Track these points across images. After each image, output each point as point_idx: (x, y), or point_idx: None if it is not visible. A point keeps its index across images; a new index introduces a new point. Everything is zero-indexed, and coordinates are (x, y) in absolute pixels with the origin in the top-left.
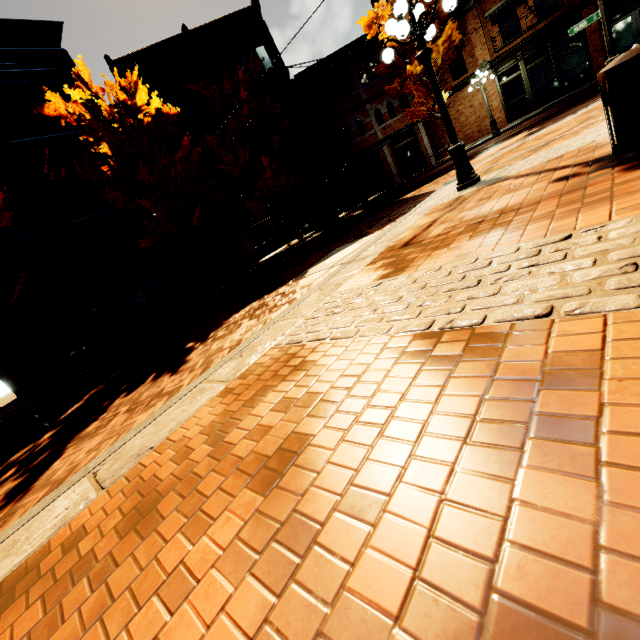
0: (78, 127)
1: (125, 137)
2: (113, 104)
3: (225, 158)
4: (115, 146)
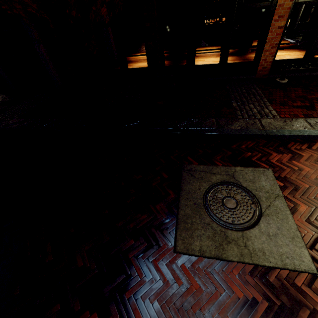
0: None
1: None
2: None
3: None
4: None
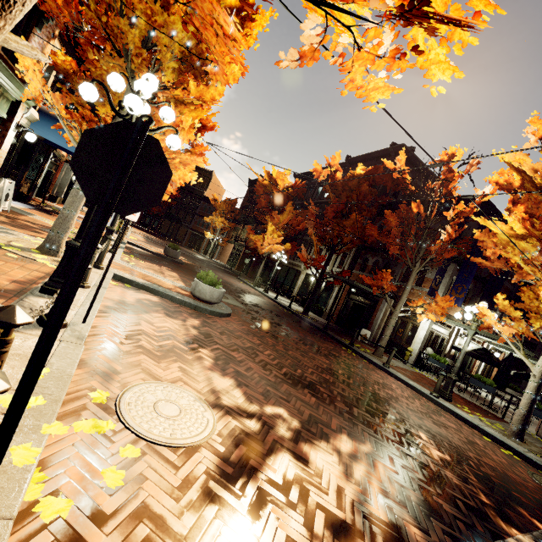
0: None
1: None
2: None
3: None
4: None
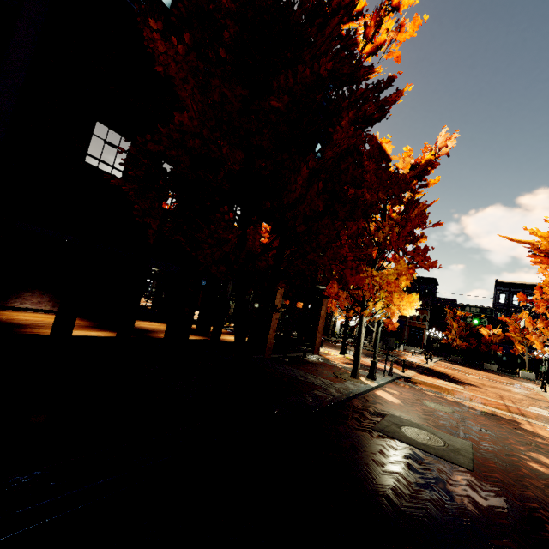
0: None
1: None
2: None
3: None
4: None
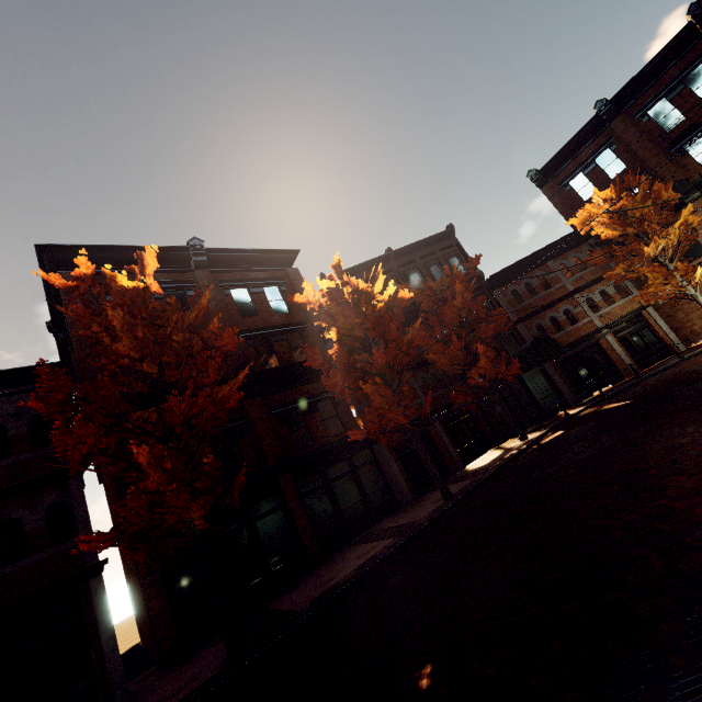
0: (296, 323)
1: (359, 320)
2: (352, 292)
3: (434, 347)
4: (344, 331)
